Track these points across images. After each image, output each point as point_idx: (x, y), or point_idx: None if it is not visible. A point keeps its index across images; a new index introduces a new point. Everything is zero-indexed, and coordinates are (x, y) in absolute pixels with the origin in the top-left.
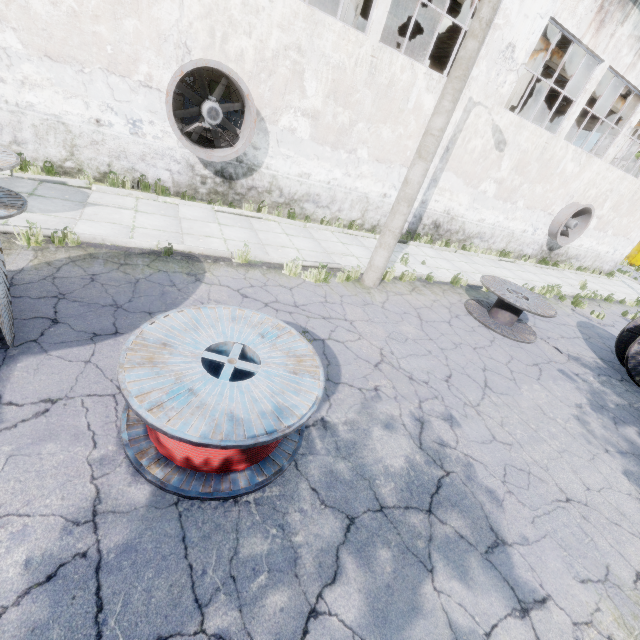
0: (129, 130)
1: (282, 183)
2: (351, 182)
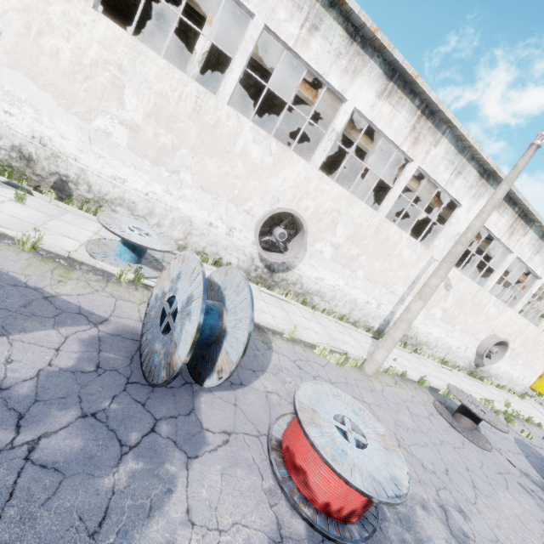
0: (226, 232)
1: (304, 280)
2: (348, 289)
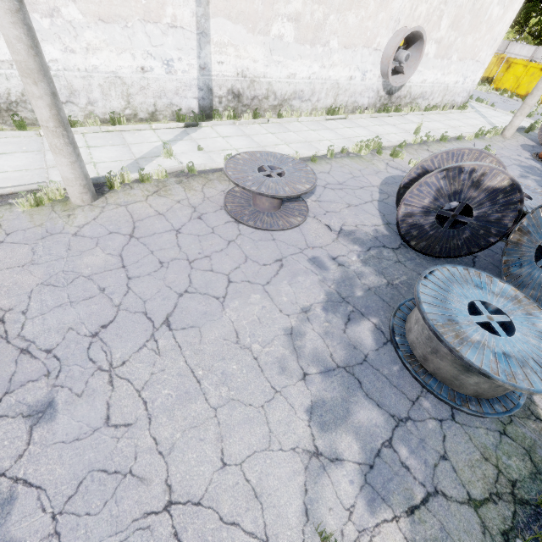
0: None
1: None
2: (82, 60)
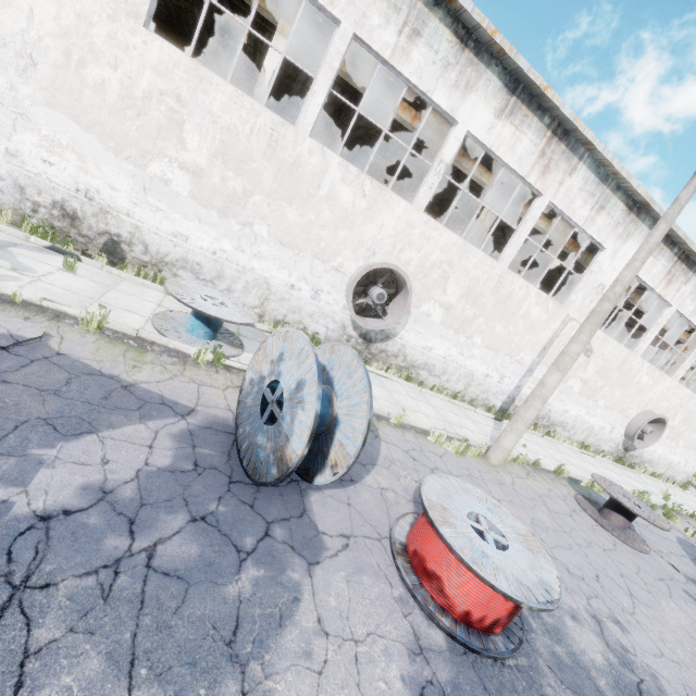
0: (311, 295)
1: (408, 351)
2: (463, 360)
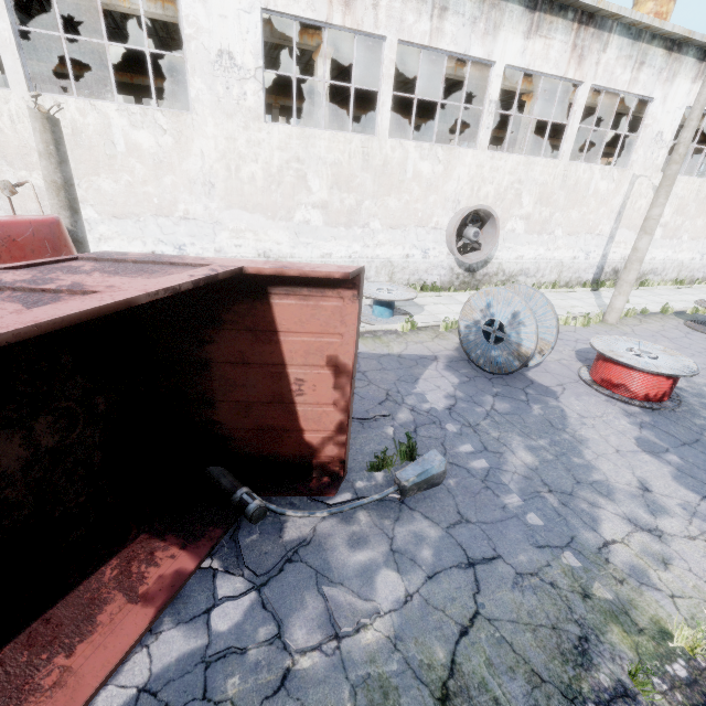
0: (422, 256)
1: (504, 266)
2: (550, 254)
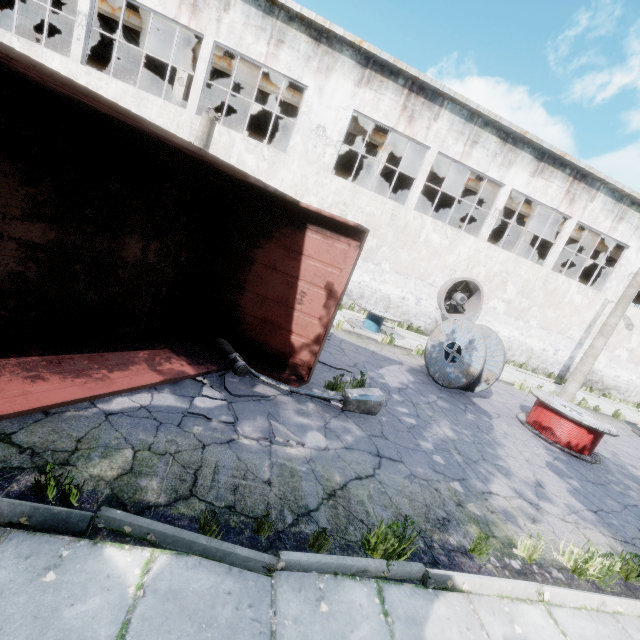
0: (415, 302)
1: None
2: (523, 339)
